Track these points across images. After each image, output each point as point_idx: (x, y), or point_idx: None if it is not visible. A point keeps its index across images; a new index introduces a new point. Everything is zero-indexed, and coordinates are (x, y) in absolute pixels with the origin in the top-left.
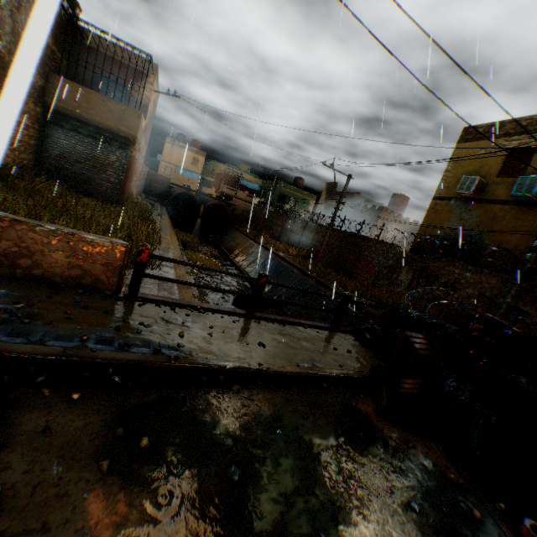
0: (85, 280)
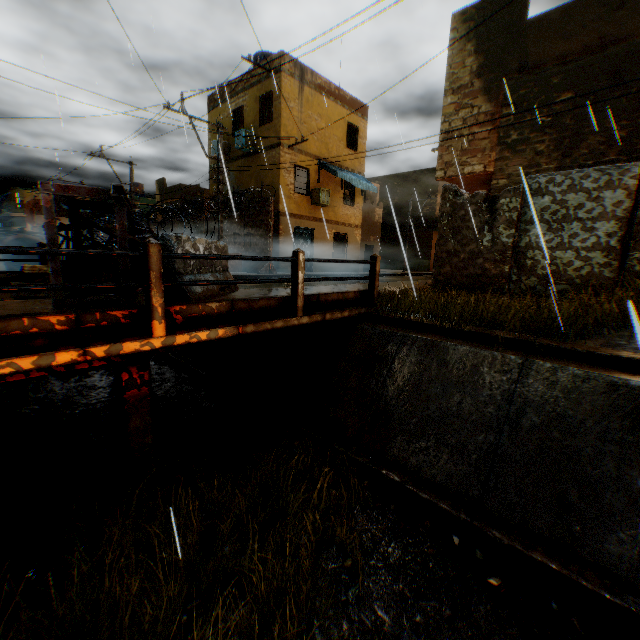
0: None
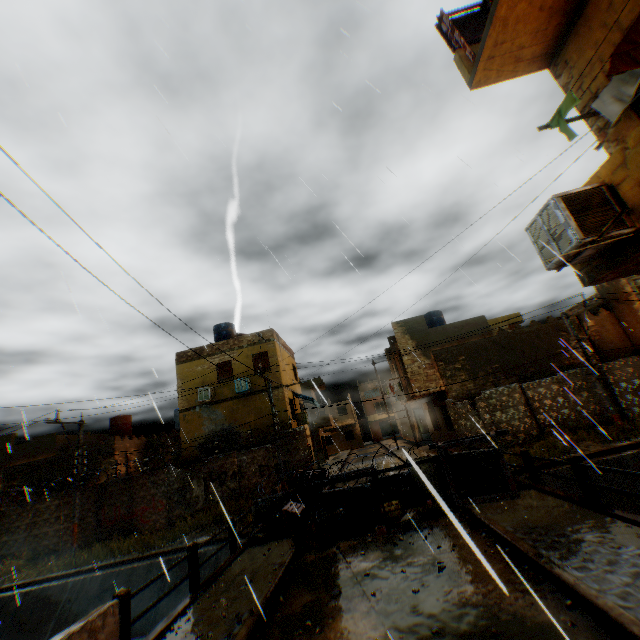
0: None
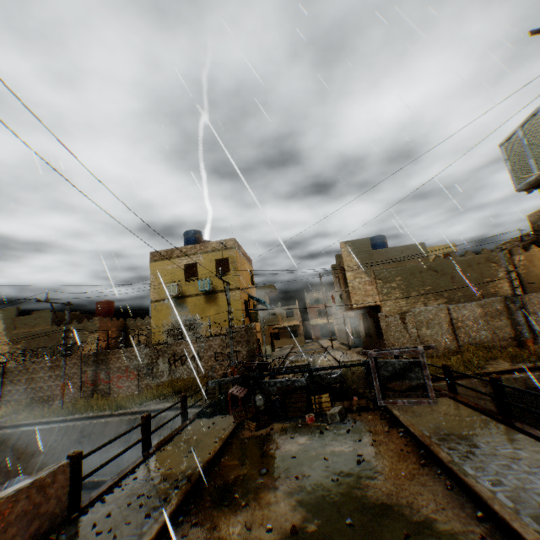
0: (44, 527)
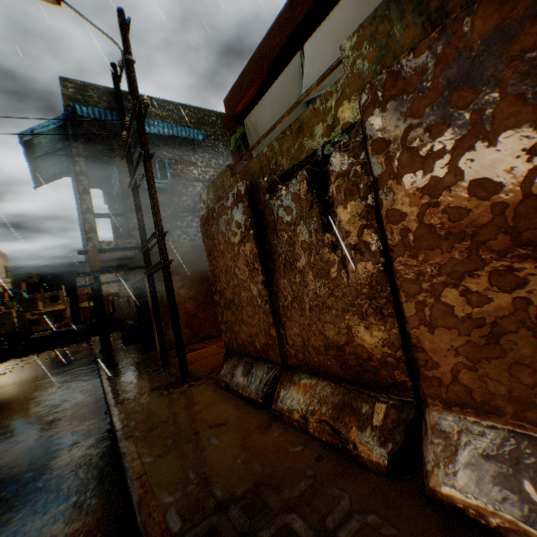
0: None
